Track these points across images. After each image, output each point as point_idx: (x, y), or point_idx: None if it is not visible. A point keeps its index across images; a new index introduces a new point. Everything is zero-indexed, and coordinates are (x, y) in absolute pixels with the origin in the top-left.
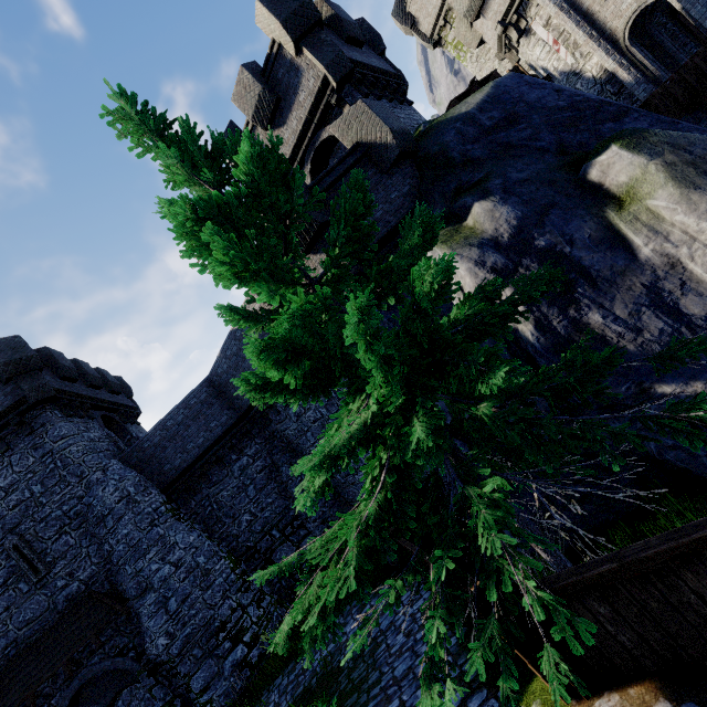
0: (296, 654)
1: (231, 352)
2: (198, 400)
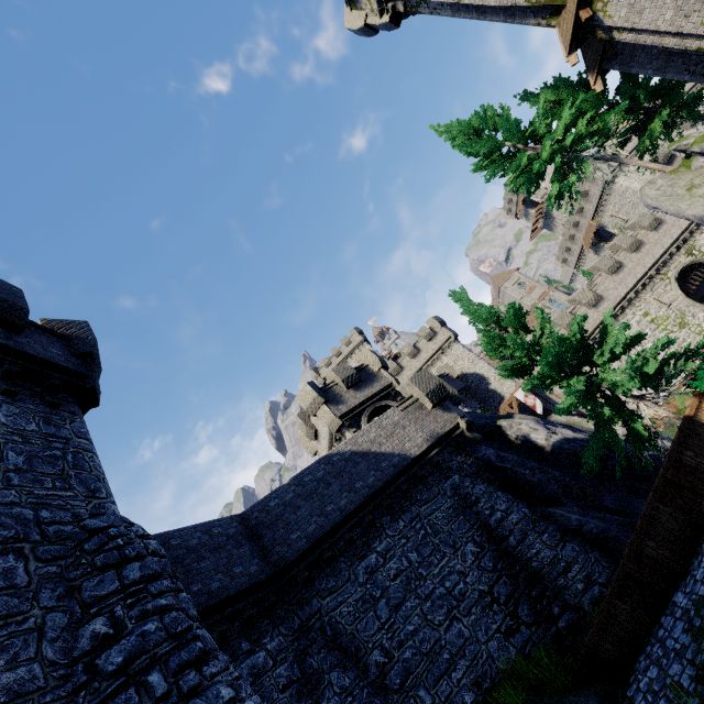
0: None
1: (312, 477)
2: (224, 531)
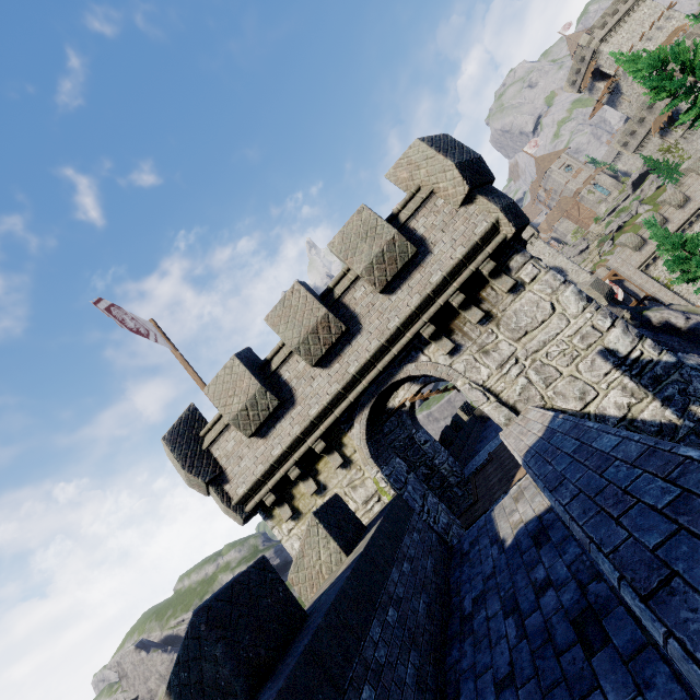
0: None
1: None
2: None
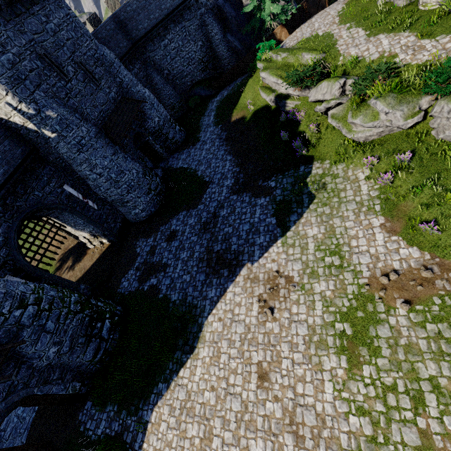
0: (200, 117)
1: None
2: (112, 26)
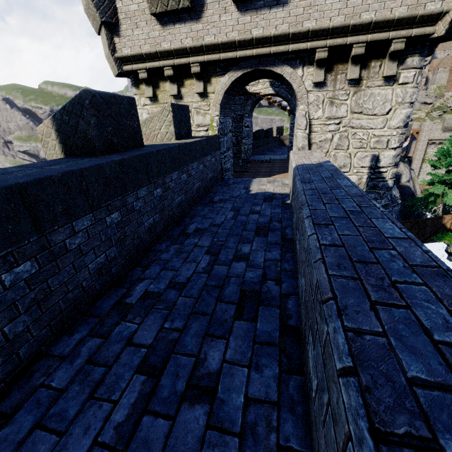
0: None
1: None
2: None
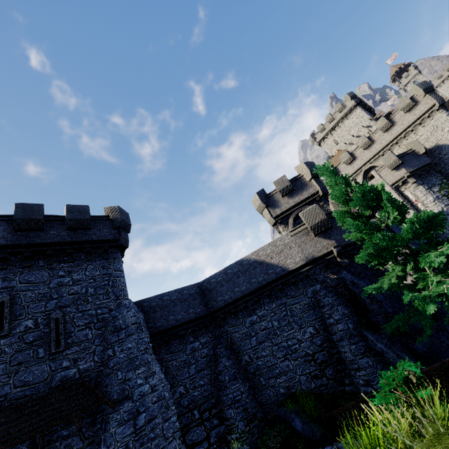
0: None
1: (231, 271)
2: (189, 292)
